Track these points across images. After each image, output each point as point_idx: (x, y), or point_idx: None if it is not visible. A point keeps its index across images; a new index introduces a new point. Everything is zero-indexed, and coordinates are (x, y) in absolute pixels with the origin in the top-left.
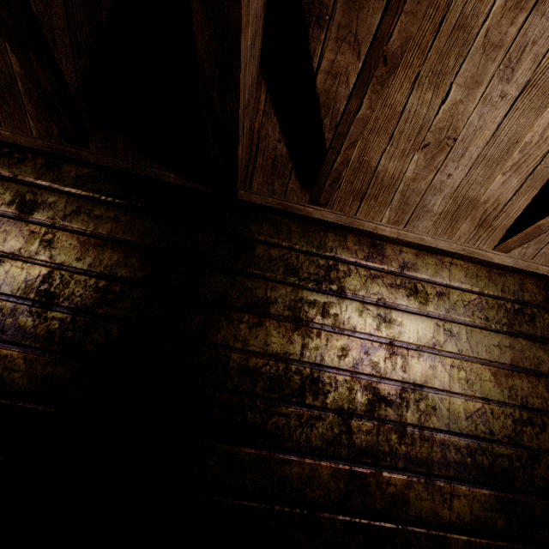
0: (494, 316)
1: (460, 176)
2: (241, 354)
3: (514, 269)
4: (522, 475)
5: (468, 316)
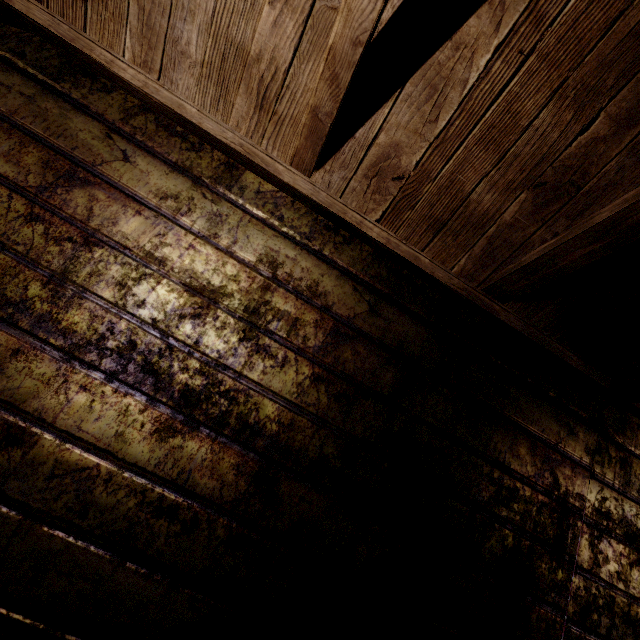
0: None
1: None
2: (623, 598)
3: None
4: None
5: None
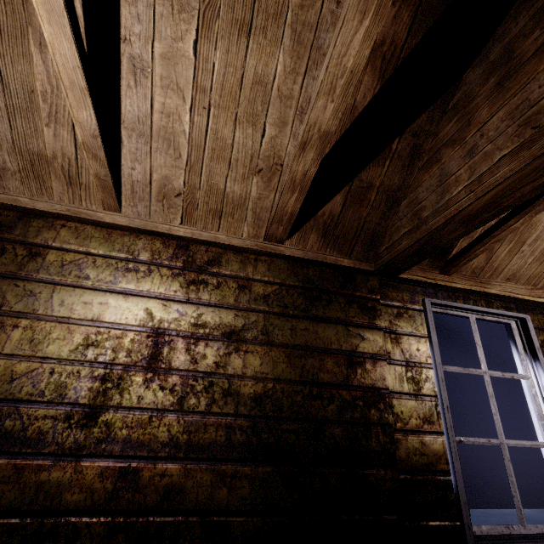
0: (99, 274)
1: (6, 128)
2: None
3: (136, 229)
4: (67, 437)
5: (64, 276)
